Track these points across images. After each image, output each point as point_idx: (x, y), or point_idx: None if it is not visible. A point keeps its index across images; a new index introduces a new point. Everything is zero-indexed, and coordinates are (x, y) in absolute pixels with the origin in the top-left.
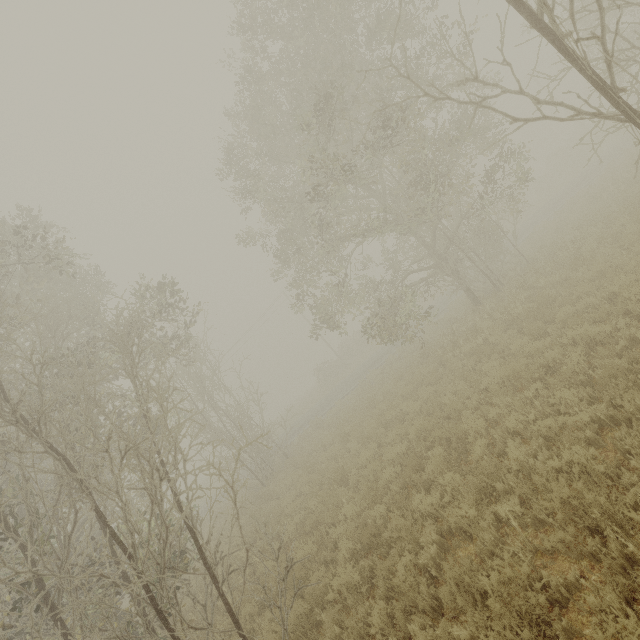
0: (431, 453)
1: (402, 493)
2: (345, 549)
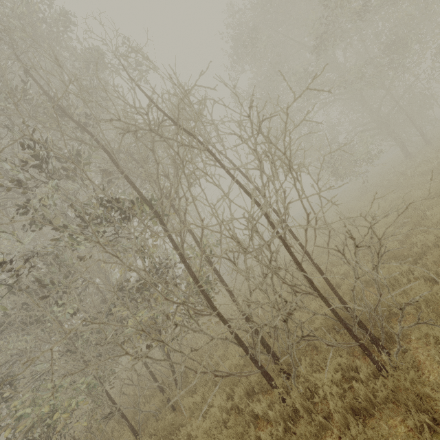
0: (429, 213)
1: (403, 241)
2: (369, 267)
